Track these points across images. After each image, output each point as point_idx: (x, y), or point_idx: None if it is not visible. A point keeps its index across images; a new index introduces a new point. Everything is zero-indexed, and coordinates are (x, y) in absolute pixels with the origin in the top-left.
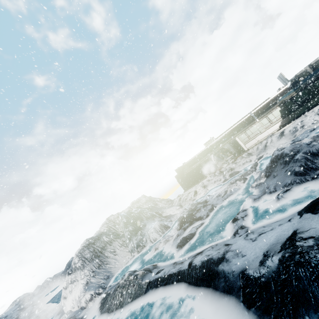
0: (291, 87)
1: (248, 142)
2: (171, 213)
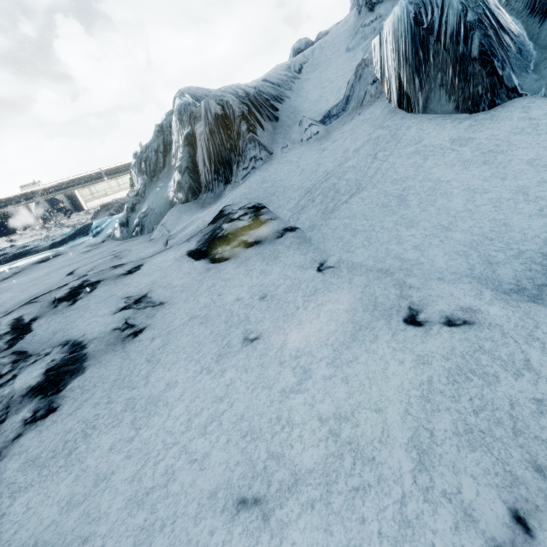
0: None
1: (92, 201)
2: None
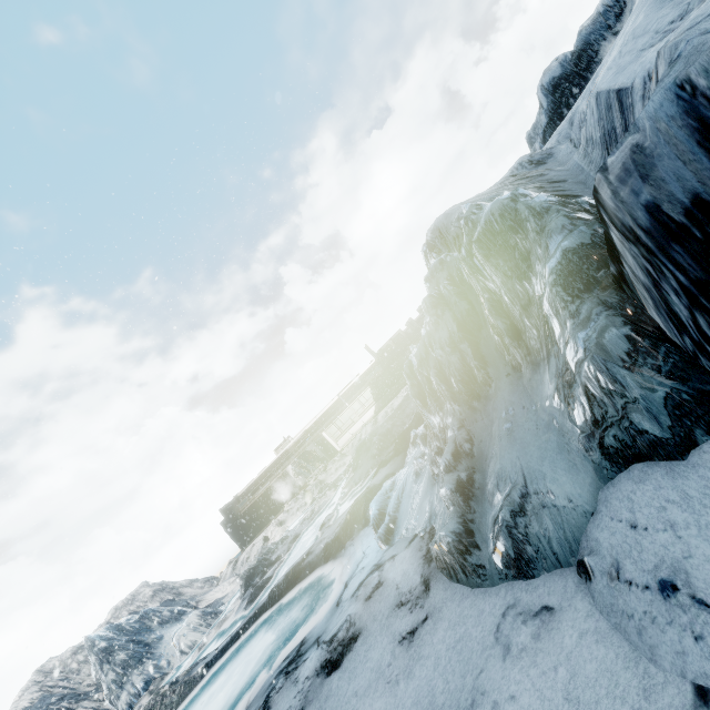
0: (379, 363)
1: (341, 437)
2: (220, 595)
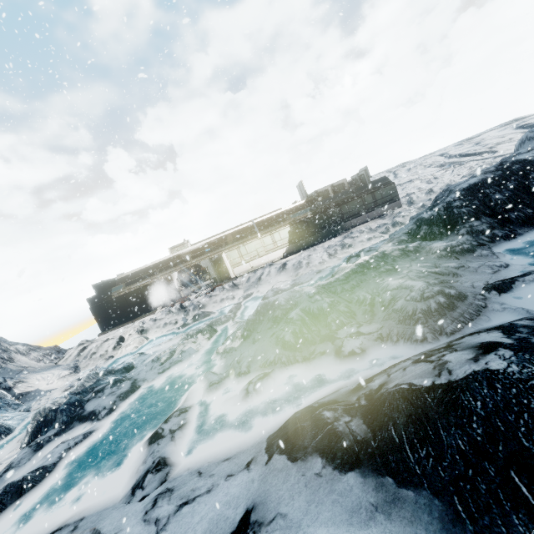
0: (308, 205)
1: (240, 265)
2: (43, 385)
